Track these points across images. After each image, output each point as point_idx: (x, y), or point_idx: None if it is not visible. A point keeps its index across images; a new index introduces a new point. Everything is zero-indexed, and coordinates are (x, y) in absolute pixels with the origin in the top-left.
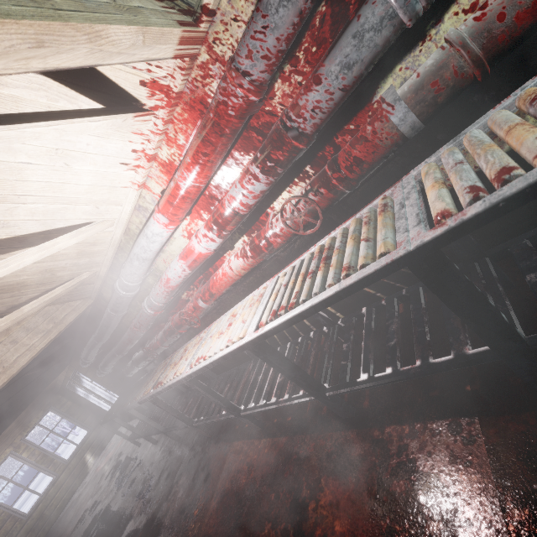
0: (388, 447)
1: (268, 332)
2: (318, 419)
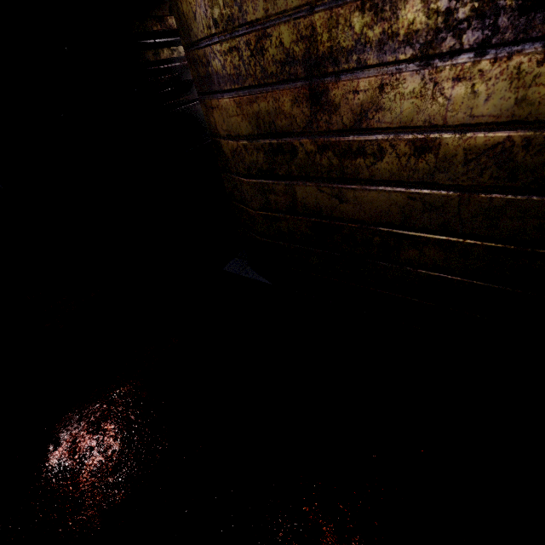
0: None
1: None
2: None
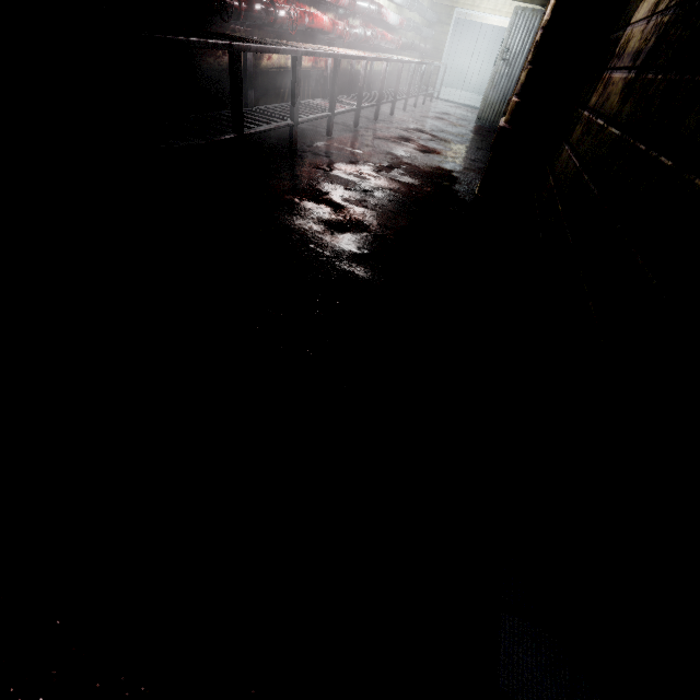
0: (374, 129)
1: (372, 58)
2: (350, 130)
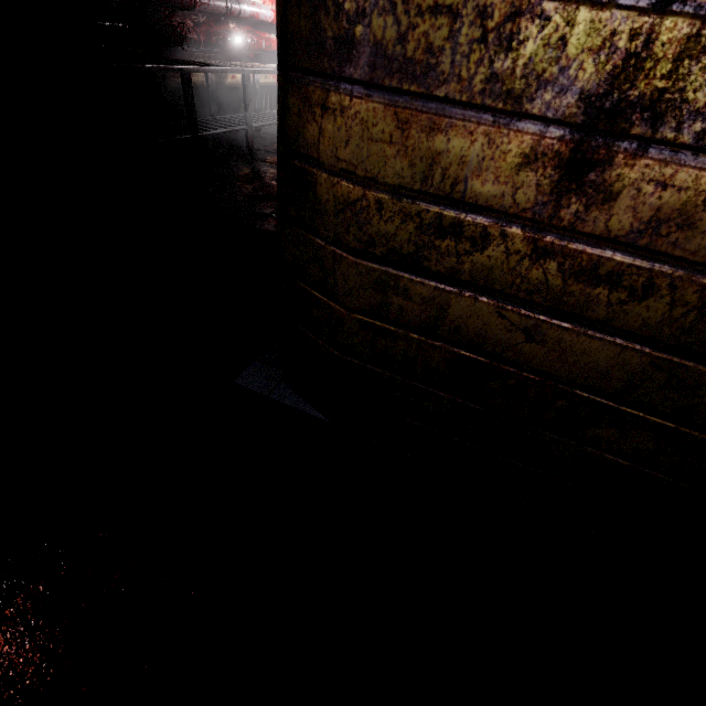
0: None
1: None
2: None
